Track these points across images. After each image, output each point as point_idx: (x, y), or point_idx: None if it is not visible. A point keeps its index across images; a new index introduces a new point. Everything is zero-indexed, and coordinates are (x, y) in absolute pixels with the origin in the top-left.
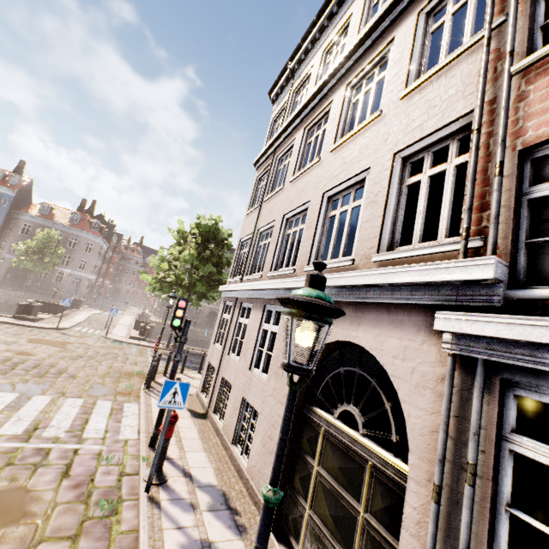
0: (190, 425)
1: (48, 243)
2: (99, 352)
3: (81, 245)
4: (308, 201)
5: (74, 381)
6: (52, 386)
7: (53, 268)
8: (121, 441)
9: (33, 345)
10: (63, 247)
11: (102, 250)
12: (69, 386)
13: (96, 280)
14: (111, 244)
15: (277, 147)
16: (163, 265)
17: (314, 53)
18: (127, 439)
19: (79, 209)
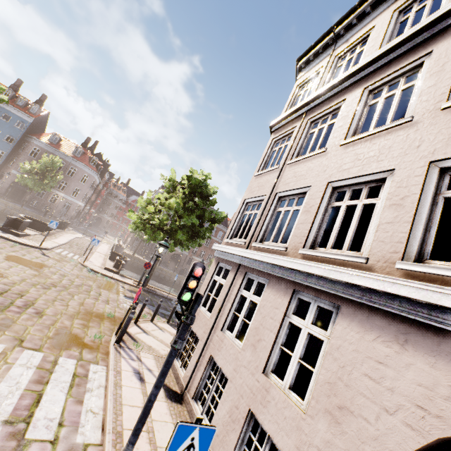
0: (166, 415)
1: (50, 167)
2: (73, 281)
3: (78, 175)
4: (388, 169)
5: (39, 320)
6: (11, 327)
7: (50, 190)
8: (77, 449)
9: (9, 263)
10: (62, 174)
11: (94, 183)
12: (31, 328)
13: (84, 207)
14: (103, 180)
15: (309, 109)
16: (150, 207)
17: (375, 15)
18: (86, 444)
19: (83, 145)
